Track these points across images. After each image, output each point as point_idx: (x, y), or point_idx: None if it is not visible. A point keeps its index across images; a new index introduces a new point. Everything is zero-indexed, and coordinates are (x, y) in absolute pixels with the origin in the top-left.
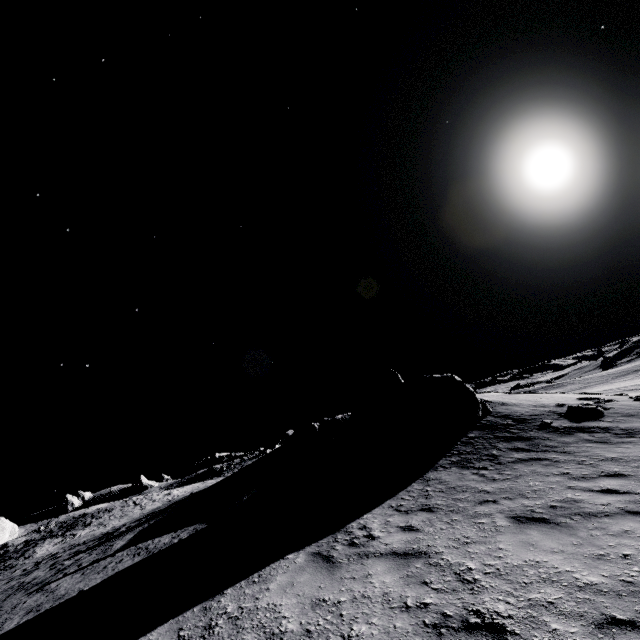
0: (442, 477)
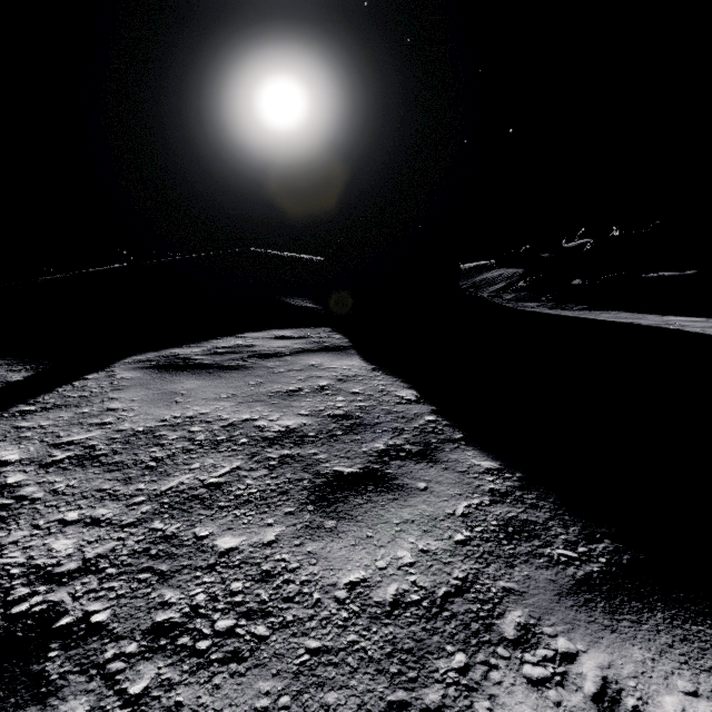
0: (545, 311)
